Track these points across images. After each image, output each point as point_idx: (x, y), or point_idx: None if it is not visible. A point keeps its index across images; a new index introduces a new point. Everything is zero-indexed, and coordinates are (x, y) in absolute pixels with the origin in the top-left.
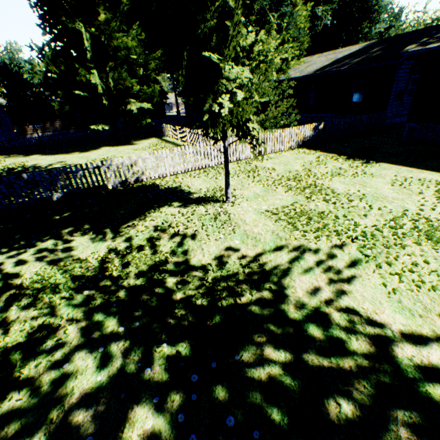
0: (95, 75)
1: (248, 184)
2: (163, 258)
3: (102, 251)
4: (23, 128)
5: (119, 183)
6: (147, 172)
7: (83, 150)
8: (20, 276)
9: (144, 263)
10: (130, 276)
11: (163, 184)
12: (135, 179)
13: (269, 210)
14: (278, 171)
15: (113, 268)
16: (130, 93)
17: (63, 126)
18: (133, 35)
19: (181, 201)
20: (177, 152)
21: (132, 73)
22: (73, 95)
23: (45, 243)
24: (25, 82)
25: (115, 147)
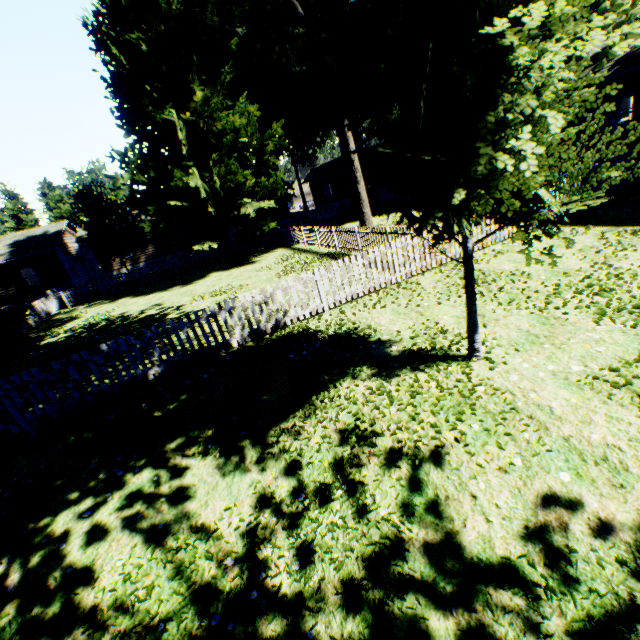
0: (194, 175)
1: (492, 311)
2: (389, 532)
3: (244, 500)
4: (108, 263)
5: (248, 336)
6: (291, 310)
7: (185, 281)
8: (92, 577)
9: (345, 548)
10: (324, 595)
11: (323, 329)
12: (274, 325)
13: (594, 374)
14: (535, 276)
15: (278, 566)
16: (243, 191)
17: (157, 252)
18: (242, 109)
19: (371, 362)
20: (338, 269)
21: (243, 162)
22: (167, 208)
23: (137, 477)
24: (108, 203)
25: (228, 271)
